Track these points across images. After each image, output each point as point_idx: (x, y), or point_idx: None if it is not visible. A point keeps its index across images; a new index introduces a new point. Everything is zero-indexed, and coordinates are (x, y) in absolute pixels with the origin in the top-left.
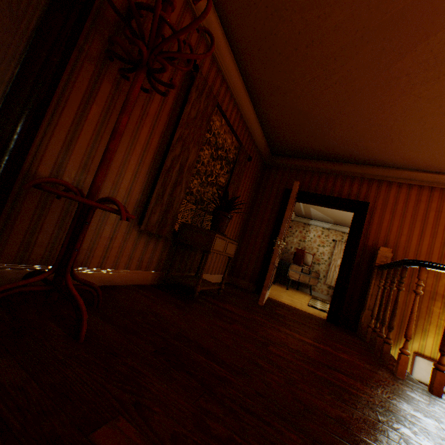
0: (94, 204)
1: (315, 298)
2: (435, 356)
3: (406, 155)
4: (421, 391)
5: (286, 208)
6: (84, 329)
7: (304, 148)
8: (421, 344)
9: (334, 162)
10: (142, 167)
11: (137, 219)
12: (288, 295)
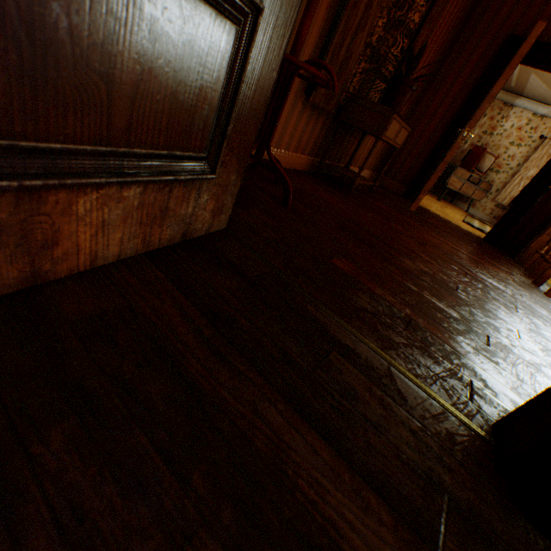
0: (312, 71)
1: (471, 217)
2: None
3: None
4: None
5: (500, 77)
6: (290, 201)
7: None
8: None
9: None
10: (323, 0)
11: (304, 86)
12: (439, 208)
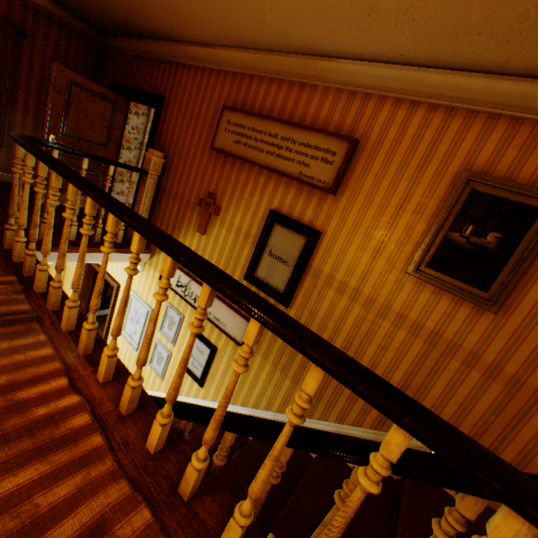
0: None
1: None
2: None
3: (155, 17)
4: None
5: (49, 98)
6: None
7: (100, 18)
8: None
9: (143, 39)
10: None
11: None
12: None
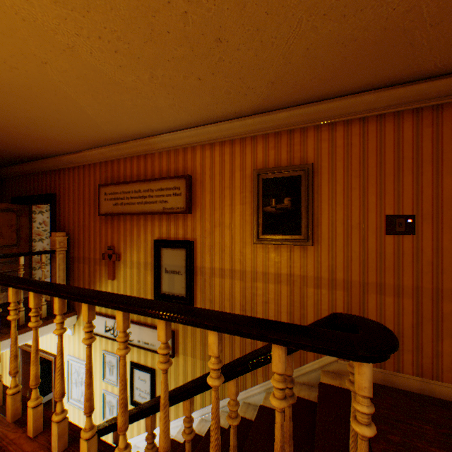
0: None
1: None
2: (102, 310)
3: (32, 148)
4: None
5: None
6: None
7: None
8: None
9: (30, 162)
10: None
11: None
12: None
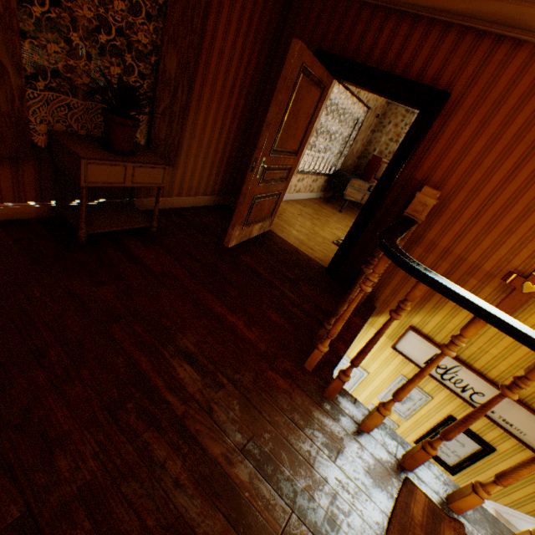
0: None
1: None
2: (433, 336)
3: None
4: (308, 391)
5: (272, 101)
6: None
7: None
8: (424, 321)
9: None
10: None
11: None
12: (320, 225)
